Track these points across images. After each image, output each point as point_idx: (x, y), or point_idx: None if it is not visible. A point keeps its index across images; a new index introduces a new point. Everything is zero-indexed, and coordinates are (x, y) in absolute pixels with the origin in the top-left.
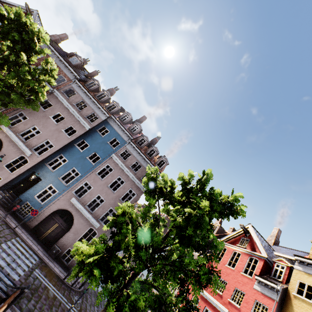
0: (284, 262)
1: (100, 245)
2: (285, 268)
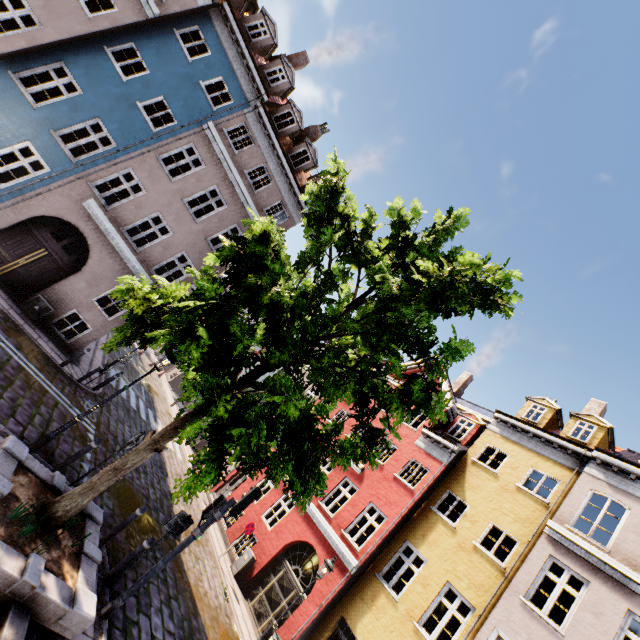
0: (475, 418)
1: (210, 284)
2: (474, 426)
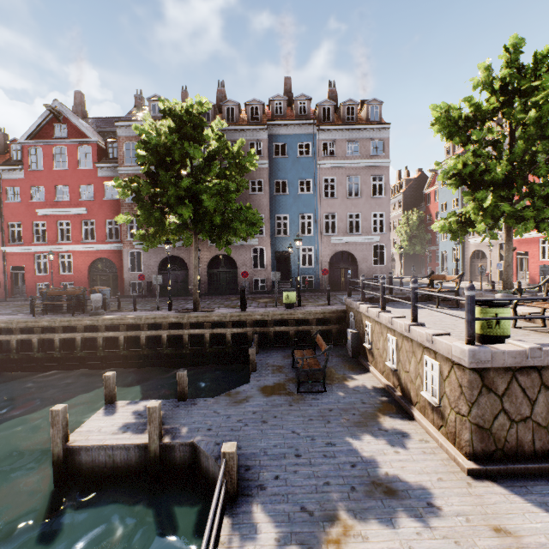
0: None
1: (479, 194)
2: None
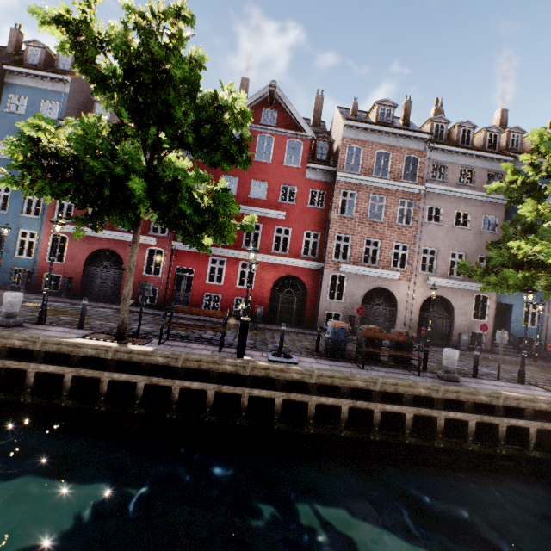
0: None
1: None
2: None
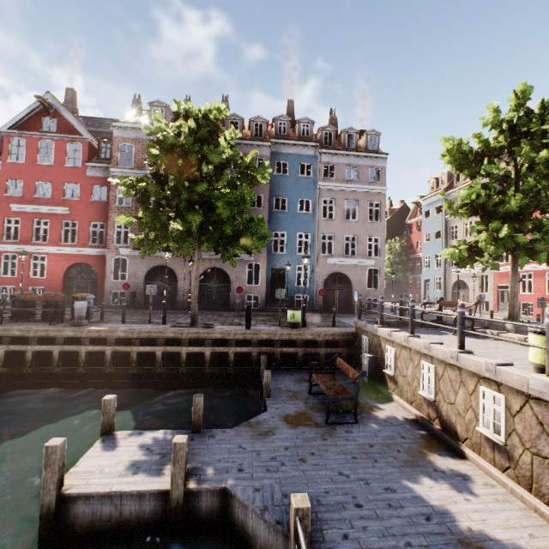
0: None
1: (494, 224)
2: None
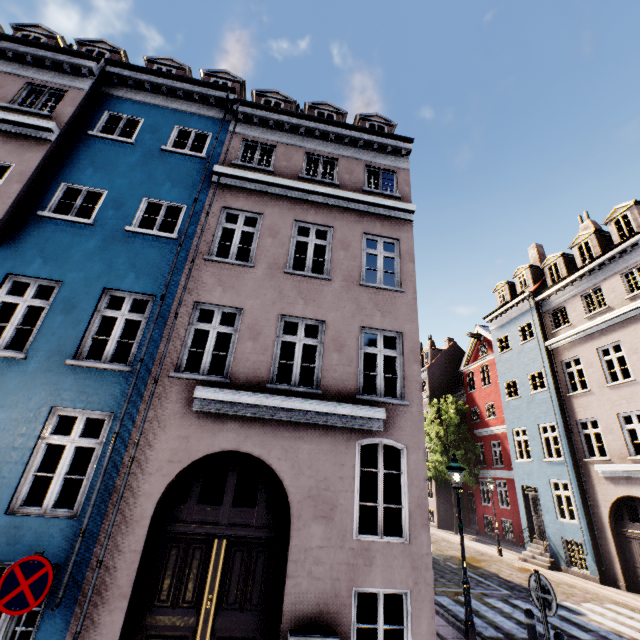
0: None
1: None
2: None
